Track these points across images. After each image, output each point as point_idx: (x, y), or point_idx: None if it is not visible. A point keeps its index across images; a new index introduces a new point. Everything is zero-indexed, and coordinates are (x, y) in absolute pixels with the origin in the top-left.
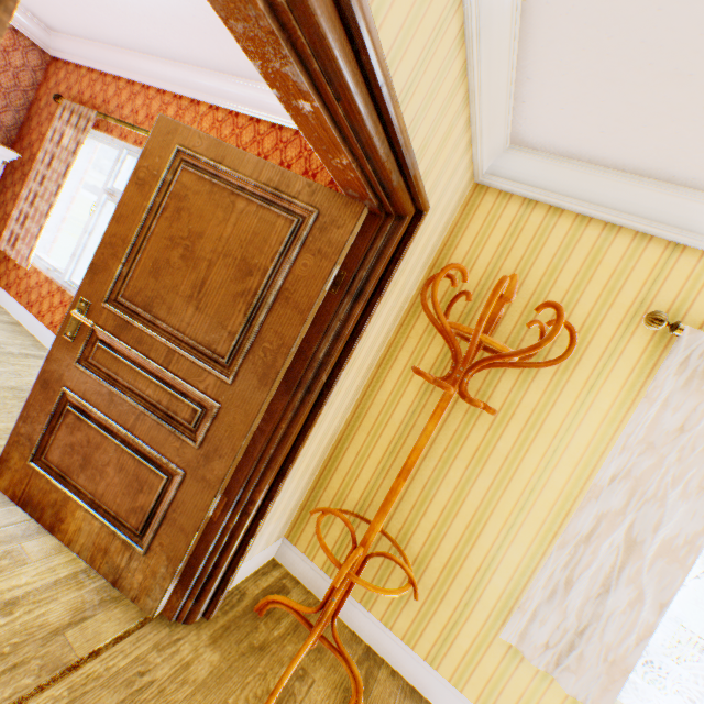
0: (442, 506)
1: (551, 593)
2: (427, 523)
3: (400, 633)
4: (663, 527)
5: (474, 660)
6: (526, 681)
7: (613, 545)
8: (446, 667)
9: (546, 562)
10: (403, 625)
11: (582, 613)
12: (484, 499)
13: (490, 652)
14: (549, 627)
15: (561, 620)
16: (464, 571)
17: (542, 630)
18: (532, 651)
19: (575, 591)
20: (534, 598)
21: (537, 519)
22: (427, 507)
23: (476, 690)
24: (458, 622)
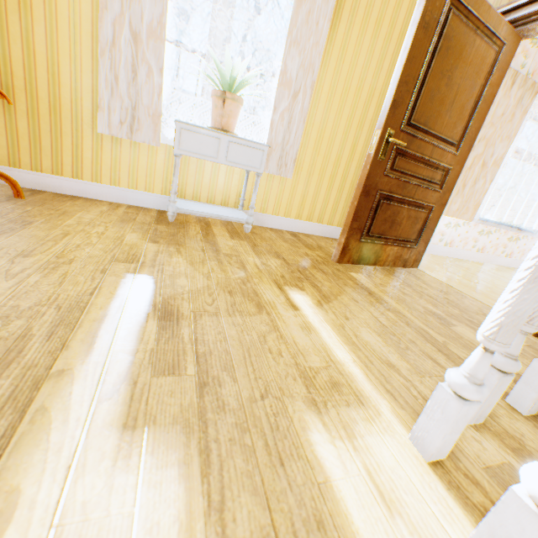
0: (23, 63)
1: (112, 91)
2: (20, 82)
3: (50, 171)
4: (145, 16)
5: (99, 162)
6: (129, 157)
7: (127, 41)
8: (87, 175)
9: (100, 70)
10: (48, 165)
11: (131, 95)
12: (49, 45)
13: (105, 152)
14: (119, 112)
15: (122, 104)
16: (65, 108)
17: (117, 116)
18: (117, 131)
19: (121, 81)
20: (105, 99)
21: (89, 49)
22: (12, 68)
23: (109, 177)
24: (79, 144)
